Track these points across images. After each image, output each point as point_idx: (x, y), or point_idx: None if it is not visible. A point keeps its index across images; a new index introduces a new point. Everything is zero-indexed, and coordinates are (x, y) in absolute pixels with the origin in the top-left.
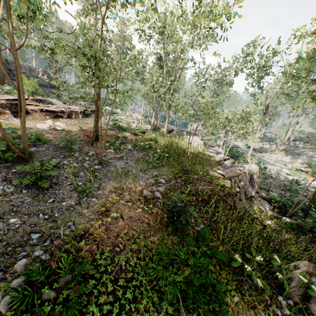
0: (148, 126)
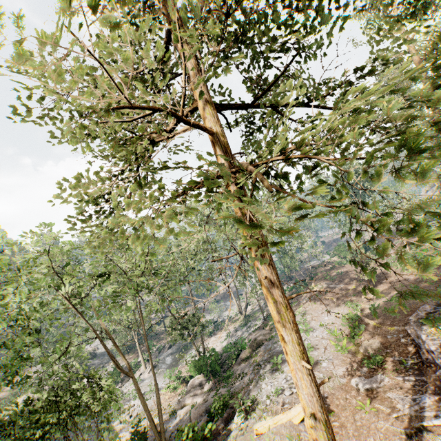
0: (89, 349)
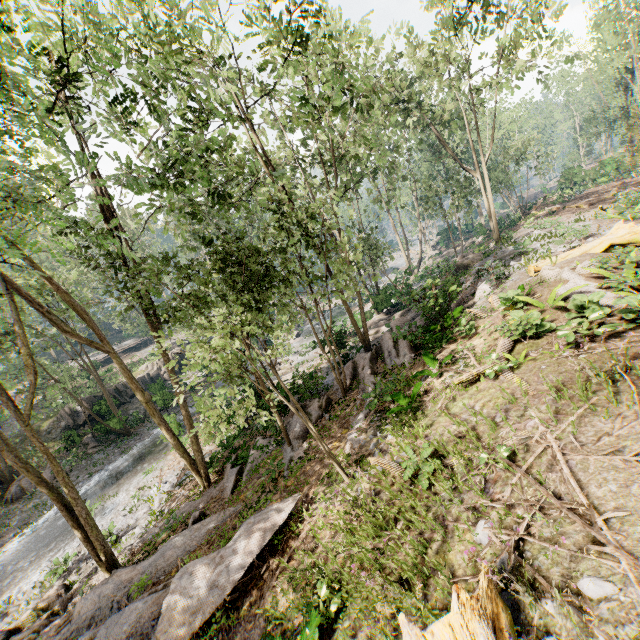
0: None
